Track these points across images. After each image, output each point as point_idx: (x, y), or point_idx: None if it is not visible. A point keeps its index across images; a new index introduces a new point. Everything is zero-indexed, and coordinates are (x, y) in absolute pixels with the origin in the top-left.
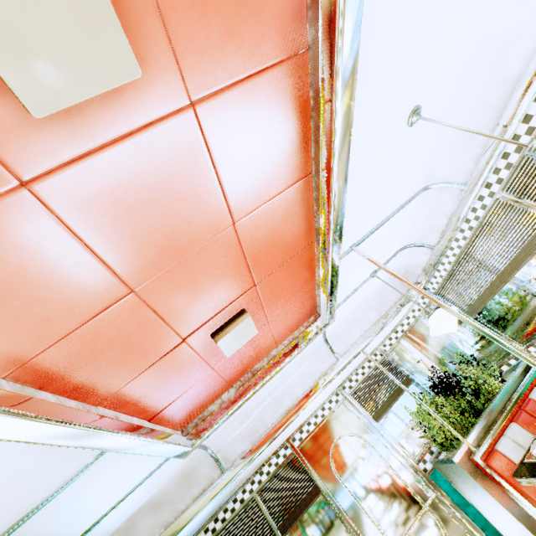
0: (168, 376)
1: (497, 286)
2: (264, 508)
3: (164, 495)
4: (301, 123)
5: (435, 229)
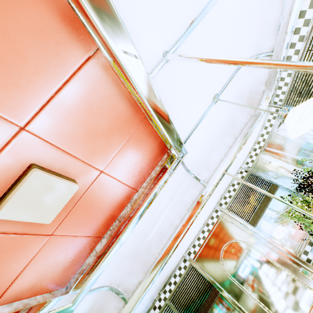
0: None
1: None
2: (177, 311)
3: None
4: None
5: (269, 29)
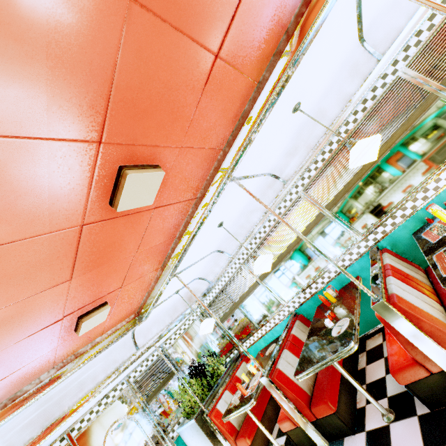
0: (31, 347)
1: (234, 309)
2: None
3: None
4: (183, 218)
5: (213, 272)
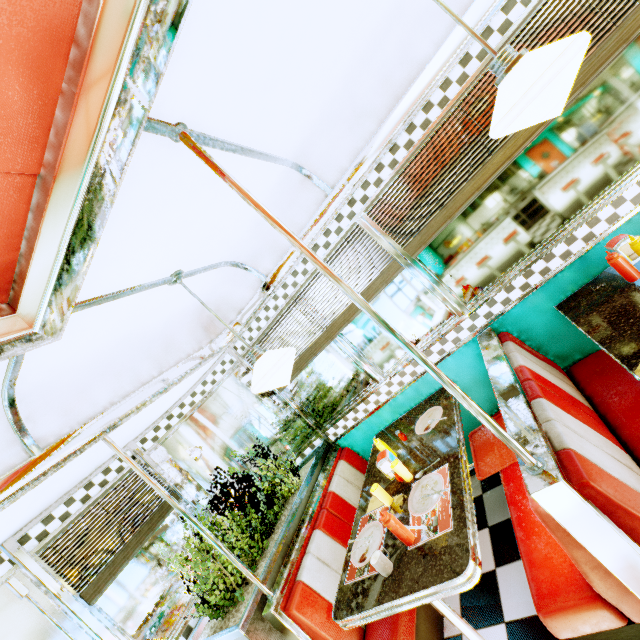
0: None
1: (322, 343)
2: None
3: None
4: None
5: (276, 249)
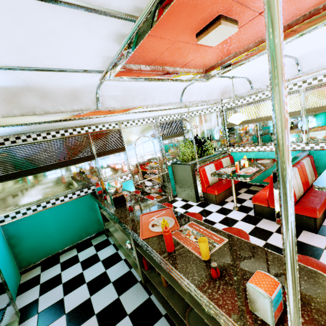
0: (182, 11)
1: (252, 122)
2: (91, 142)
3: (54, 94)
4: None
5: (265, 82)
